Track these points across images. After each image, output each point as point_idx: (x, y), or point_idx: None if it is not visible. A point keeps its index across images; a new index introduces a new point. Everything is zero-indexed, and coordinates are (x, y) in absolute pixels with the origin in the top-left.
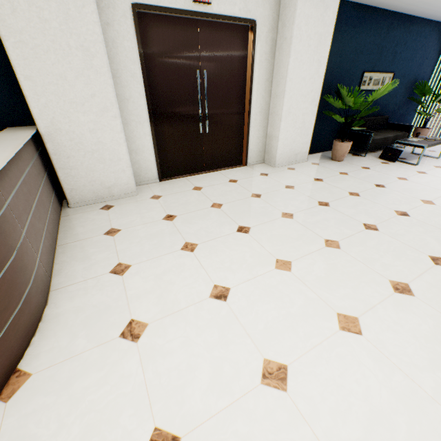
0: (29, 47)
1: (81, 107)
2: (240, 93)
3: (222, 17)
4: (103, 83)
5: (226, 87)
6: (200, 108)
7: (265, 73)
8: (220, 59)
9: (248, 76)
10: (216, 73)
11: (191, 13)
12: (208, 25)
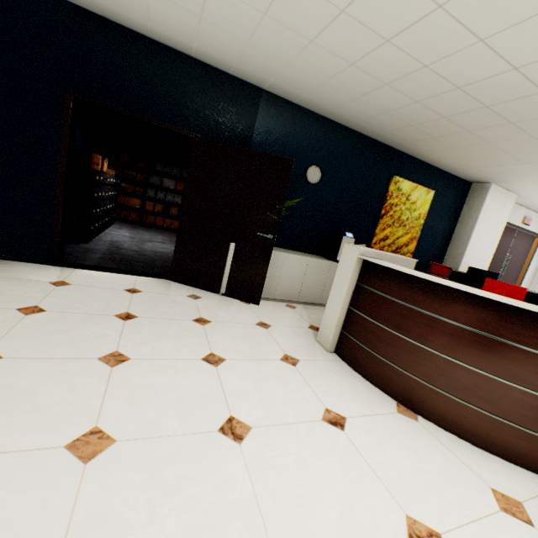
0: (478, 235)
1: (476, 264)
2: (518, 271)
3: (529, 232)
4: (489, 254)
5: (513, 265)
6: (499, 274)
7: (535, 263)
8: (517, 250)
9: (526, 262)
10: (512, 257)
11: (519, 228)
12: (519, 233)
